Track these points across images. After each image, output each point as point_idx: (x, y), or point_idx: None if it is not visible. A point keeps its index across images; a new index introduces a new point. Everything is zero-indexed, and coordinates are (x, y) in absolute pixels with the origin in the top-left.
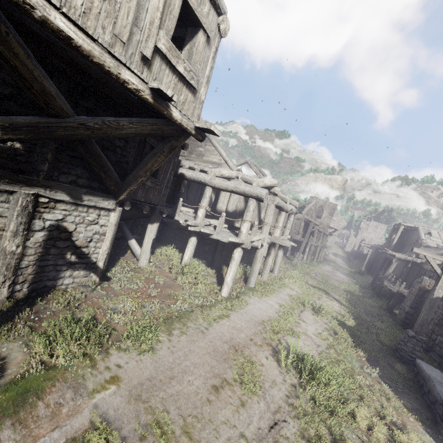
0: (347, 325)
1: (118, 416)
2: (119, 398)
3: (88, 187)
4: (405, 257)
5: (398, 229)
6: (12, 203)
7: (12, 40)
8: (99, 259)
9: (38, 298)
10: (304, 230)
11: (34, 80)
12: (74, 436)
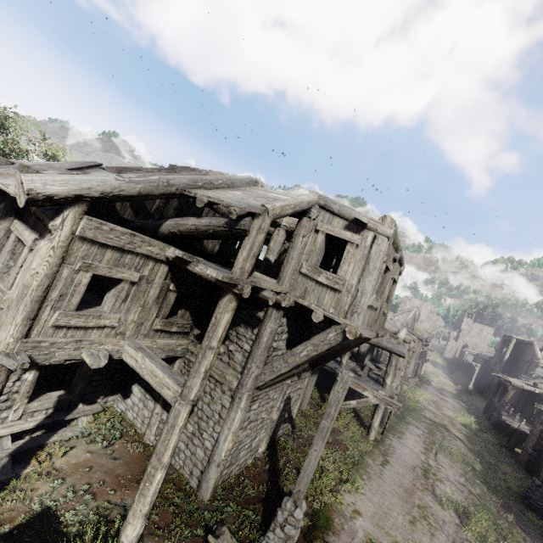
0: (476, 470)
1: (377, 536)
2: (370, 525)
3: None
4: (522, 386)
5: (509, 341)
6: (281, 390)
7: None
8: (294, 413)
9: (278, 449)
10: None
11: None
12: None
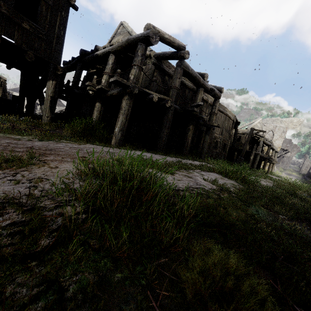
0: (271, 192)
1: None
2: None
3: None
4: None
5: None
6: None
7: None
8: None
9: None
10: (250, 145)
11: None
12: None
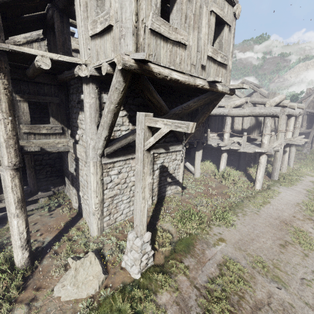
0: None
1: (235, 257)
2: (230, 248)
3: (169, 142)
4: None
5: None
6: None
7: (153, 91)
8: (179, 178)
9: (163, 202)
10: (307, 122)
11: (158, 103)
12: (220, 263)
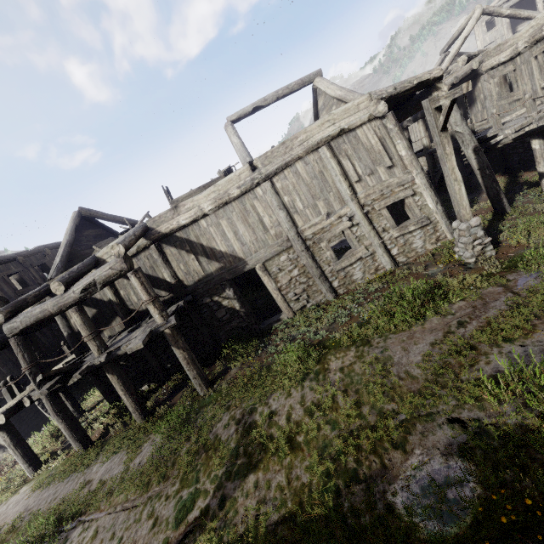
0: None
1: None
2: None
3: None
4: None
5: None
6: None
7: None
8: None
9: None
10: None
11: None
12: None
